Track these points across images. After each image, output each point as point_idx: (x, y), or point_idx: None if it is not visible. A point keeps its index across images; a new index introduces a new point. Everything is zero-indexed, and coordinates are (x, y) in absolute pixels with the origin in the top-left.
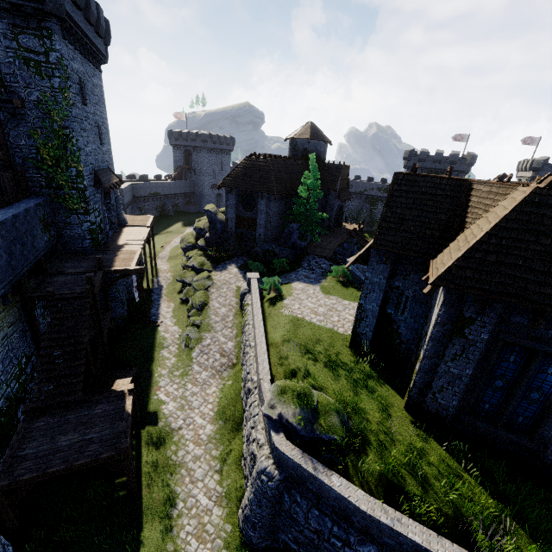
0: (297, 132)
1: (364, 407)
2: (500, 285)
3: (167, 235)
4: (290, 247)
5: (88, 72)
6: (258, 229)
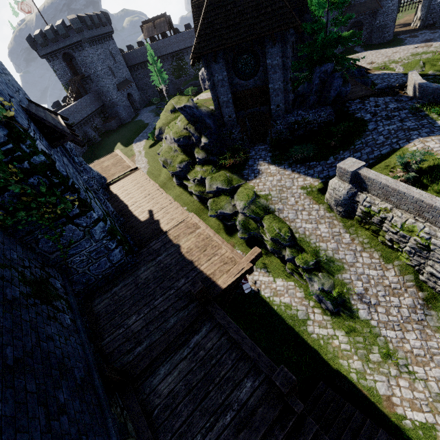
0: None
1: None
2: None
3: None
4: (329, 104)
5: None
6: (273, 99)
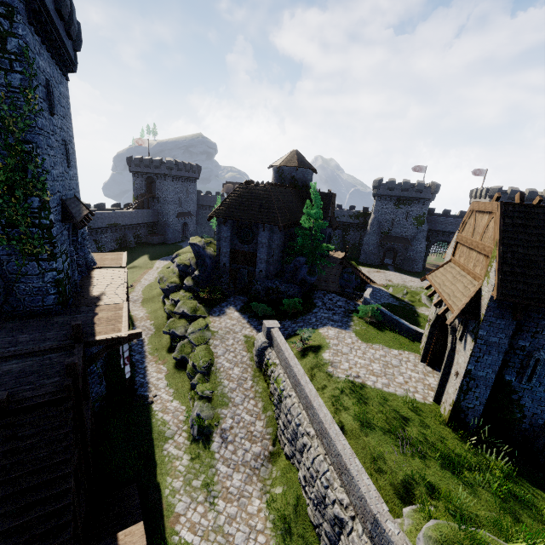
0: (283, 160)
1: (544, 544)
2: None
3: (133, 271)
4: (297, 284)
5: (55, 77)
6: (258, 265)
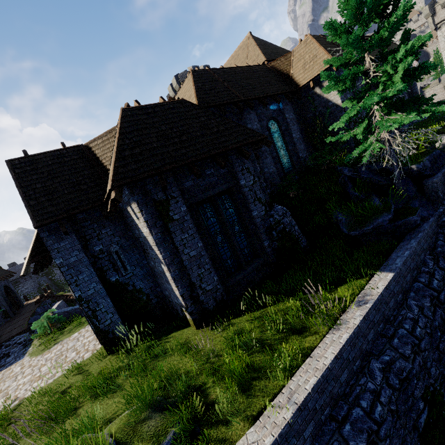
0: None
1: (170, 371)
2: (158, 162)
3: None
4: None
5: None
6: None
